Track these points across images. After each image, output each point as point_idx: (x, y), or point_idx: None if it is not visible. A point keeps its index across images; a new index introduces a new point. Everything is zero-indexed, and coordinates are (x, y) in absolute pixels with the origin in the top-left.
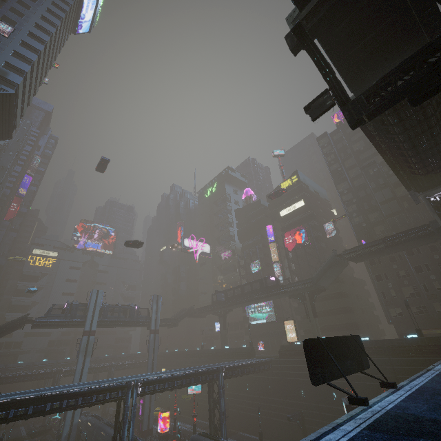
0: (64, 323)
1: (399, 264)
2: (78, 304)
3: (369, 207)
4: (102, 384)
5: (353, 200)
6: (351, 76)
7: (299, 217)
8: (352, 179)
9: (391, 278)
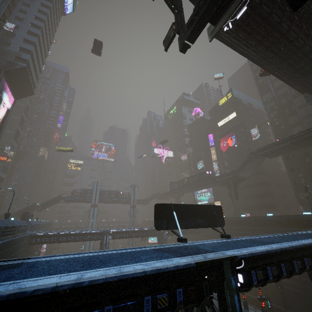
0: (80, 200)
1: (311, 157)
2: (87, 189)
3: (289, 111)
4: (88, 230)
5: (275, 107)
6: None
7: (232, 126)
8: (276, 89)
9: (302, 169)
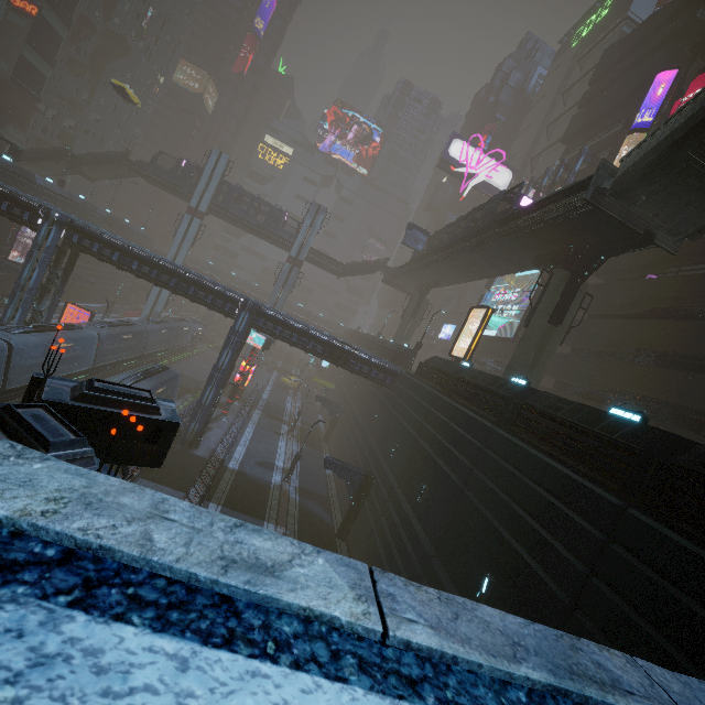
0: (170, 185)
1: None
2: (193, 165)
3: None
4: None
5: None
6: None
7: None
8: None
9: None
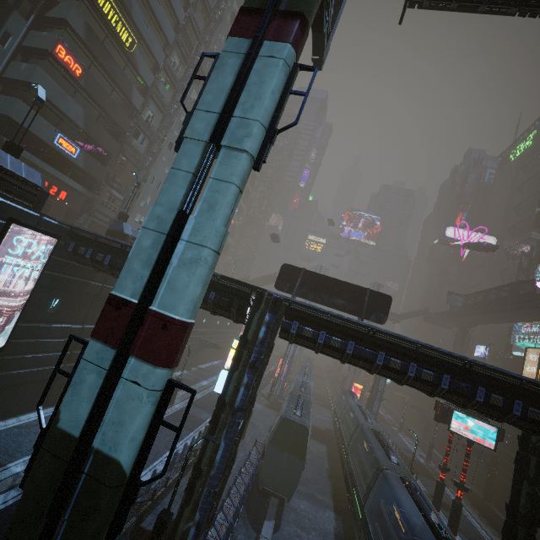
0: None
1: None
2: None
3: None
4: None
5: None
6: None
7: None
8: None
9: None
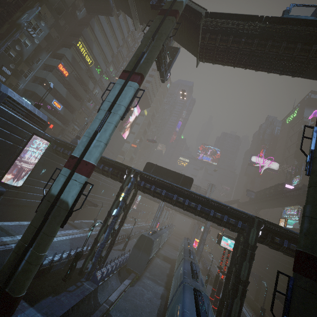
0: None
1: None
2: None
3: None
4: None
5: None
6: (189, 49)
7: None
8: None
9: None
